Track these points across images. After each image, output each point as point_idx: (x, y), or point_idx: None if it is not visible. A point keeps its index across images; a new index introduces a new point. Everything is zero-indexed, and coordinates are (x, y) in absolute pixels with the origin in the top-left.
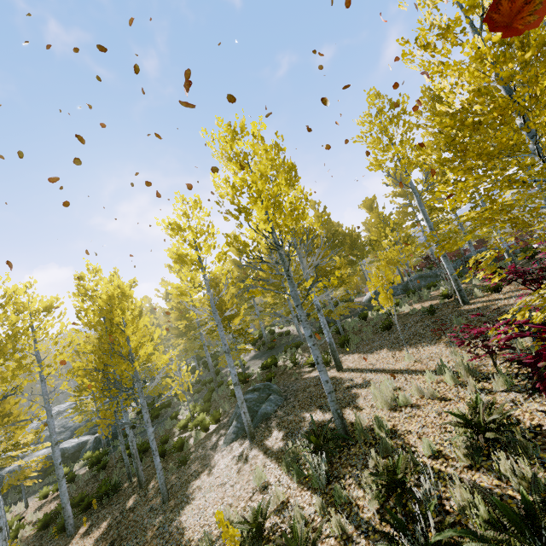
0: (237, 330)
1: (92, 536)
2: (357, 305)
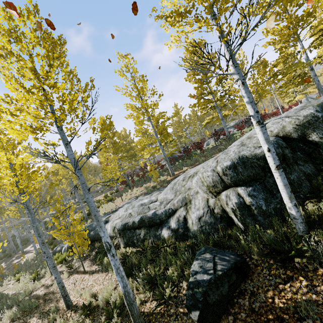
0: (56, 200)
1: (30, 246)
2: (96, 188)
